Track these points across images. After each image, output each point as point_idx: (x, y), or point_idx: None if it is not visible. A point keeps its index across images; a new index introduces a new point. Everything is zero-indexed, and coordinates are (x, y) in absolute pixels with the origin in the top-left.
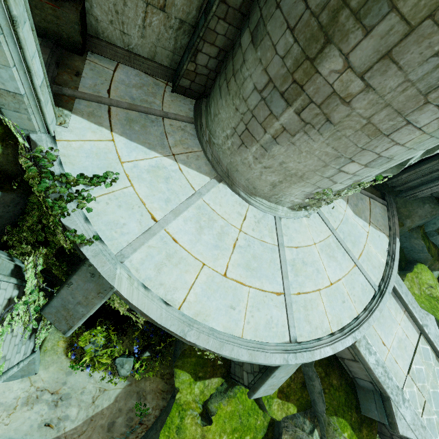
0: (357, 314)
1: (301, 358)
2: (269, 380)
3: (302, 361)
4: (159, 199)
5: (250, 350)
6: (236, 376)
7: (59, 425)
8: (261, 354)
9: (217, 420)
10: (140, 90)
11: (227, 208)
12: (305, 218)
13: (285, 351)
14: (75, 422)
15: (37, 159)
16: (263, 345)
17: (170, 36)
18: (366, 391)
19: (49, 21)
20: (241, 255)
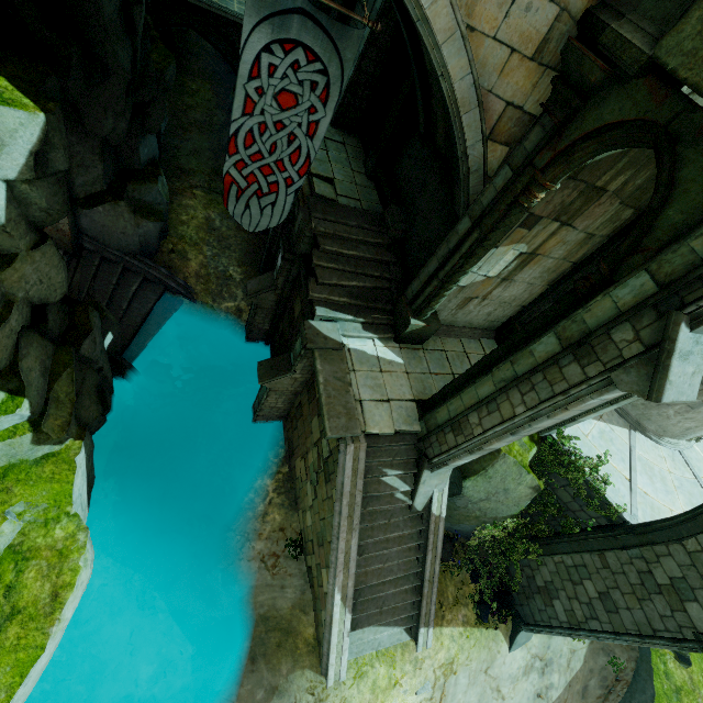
0: None
1: None
2: None
3: None
4: (618, 460)
5: None
6: None
7: (547, 695)
8: None
9: (694, 661)
10: None
11: (651, 453)
12: (694, 445)
13: None
14: (558, 689)
15: (572, 454)
16: None
17: None
18: None
19: None
20: (682, 495)
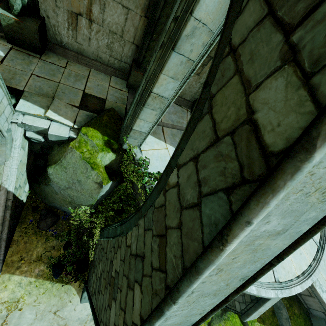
0: (310, 262)
1: (285, 293)
2: (261, 308)
3: (286, 295)
4: None
5: (256, 287)
6: (228, 305)
7: None
8: (263, 290)
9: None
10: (175, 115)
11: None
12: None
13: (275, 288)
14: None
15: (139, 164)
16: (261, 283)
17: (197, 86)
18: (319, 319)
19: (137, 81)
20: None
